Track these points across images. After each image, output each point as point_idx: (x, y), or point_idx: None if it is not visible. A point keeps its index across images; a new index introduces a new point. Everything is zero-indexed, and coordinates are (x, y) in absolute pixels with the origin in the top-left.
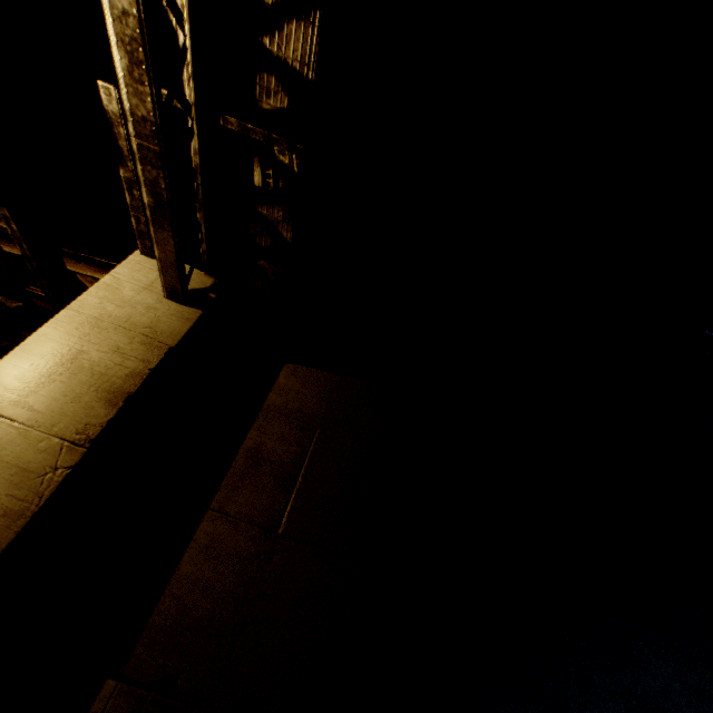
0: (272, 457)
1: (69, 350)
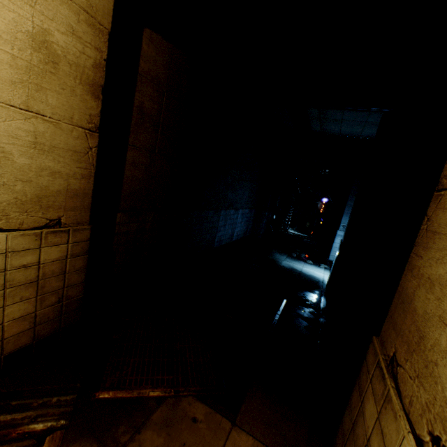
0: (148, 113)
1: (32, 27)
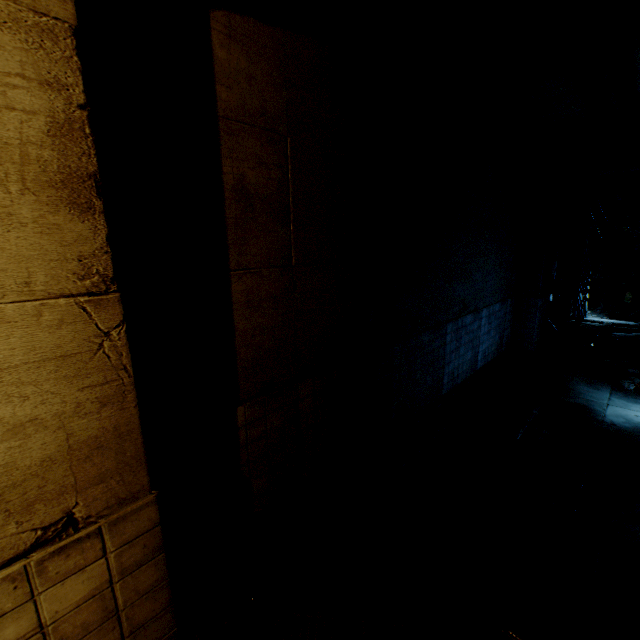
0: (259, 192)
1: None
